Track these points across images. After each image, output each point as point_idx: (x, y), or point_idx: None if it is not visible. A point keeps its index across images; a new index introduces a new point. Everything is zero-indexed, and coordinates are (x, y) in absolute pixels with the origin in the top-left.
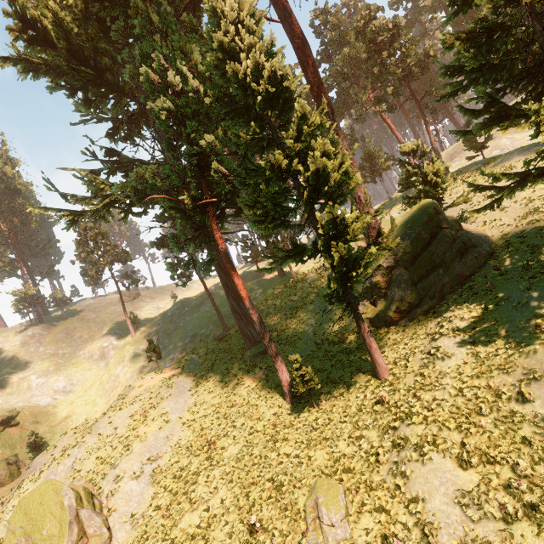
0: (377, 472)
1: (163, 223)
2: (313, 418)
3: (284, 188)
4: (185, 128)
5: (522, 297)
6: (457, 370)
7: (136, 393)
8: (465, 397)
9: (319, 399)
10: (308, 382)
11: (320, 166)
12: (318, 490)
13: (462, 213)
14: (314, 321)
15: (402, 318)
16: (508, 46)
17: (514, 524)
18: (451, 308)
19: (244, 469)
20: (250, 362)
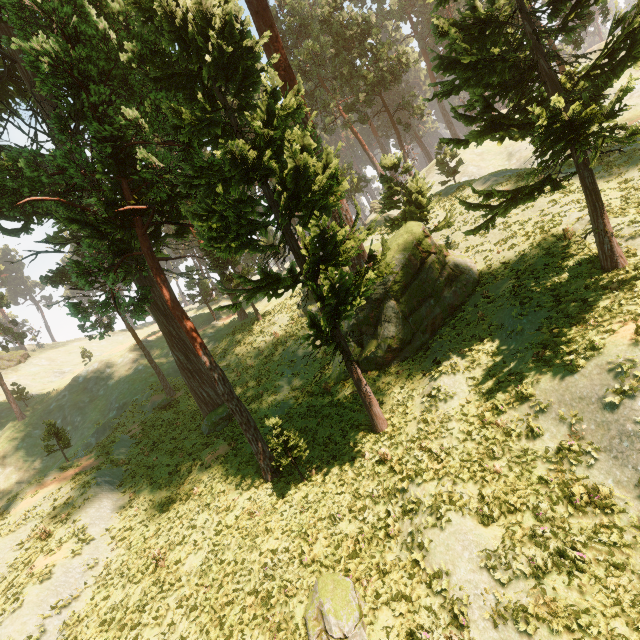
0: (389, 549)
1: (60, 246)
2: (301, 495)
3: (248, 195)
4: (88, 95)
5: (515, 325)
6: (462, 410)
7: (27, 507)
8: (474, 440)
9: (306, 468)
10: (293, 450)
11: (301, 163)
12: (321, 594)
13: (444, 239)
14: (290, 371)
15: (394, 358)
16: (495, 50)
17: (545, 578)
18: (446, 343)
19: (213, 585)
20: (209, 433)
